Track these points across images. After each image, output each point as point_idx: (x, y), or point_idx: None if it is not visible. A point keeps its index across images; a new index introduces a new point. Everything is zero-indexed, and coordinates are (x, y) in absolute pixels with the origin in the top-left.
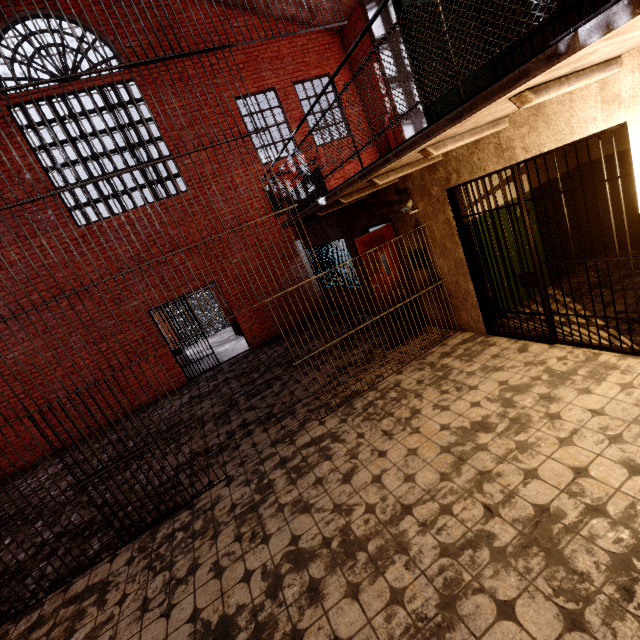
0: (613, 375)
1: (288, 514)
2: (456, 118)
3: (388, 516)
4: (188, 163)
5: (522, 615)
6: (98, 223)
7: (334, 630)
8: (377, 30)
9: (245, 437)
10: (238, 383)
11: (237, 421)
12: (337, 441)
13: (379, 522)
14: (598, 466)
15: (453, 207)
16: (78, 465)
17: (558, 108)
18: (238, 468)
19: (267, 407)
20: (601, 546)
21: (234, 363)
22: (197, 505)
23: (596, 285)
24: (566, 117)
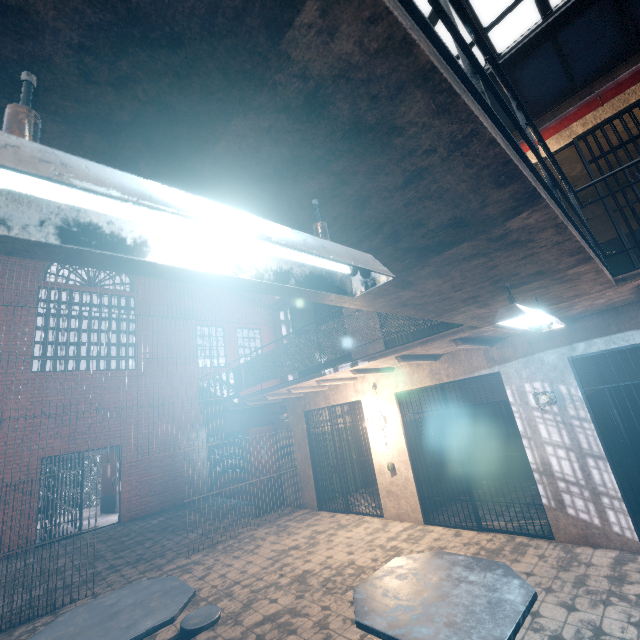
0: (365, 524)
1: None
2: (298, 382)
3: (225, 587)
4: (145, 352)
5: (280, 600)
6: (50, 373)
7: (179, 628)
8: (284, 333)
9: (113, 573)
10: (104, 544)
11: (104, 565)
12: (199, 564)
13: (218, 590)
14: (338, 554)
15: (306, 421)
16: None
17: (343, 388)
18: (105, 588)
19: (137, 555)
20: (323, 576)
21: (99, 532)
22: (61, 611)
23: None
24: (345, 392)
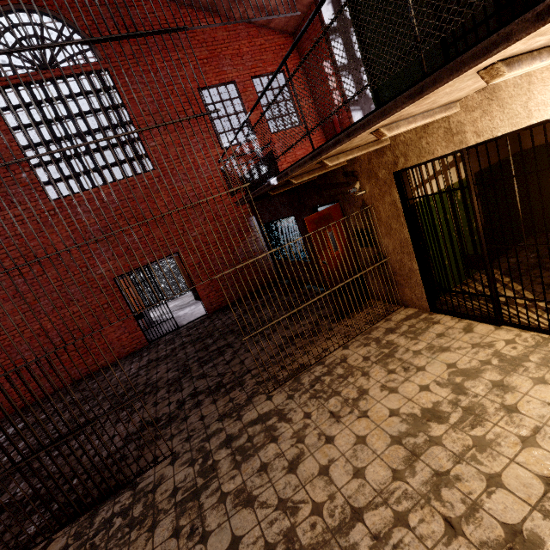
0: None
1: (230, 507)
2: (416, 94)
3: (337, 521)
4: (154, 145)
5: None
6: (69, 197)
7: None
8: (329, 20)
9: (194, 408)
10: (193, 348)
11: (188, 389)
12: (284, 420)
13: (327, 528)
14: None
15: (399, 189)
16: (14, 446)
17: (514, 91)
18: (184, 443)
19: (218, 376)
20: None
21: (191, 327)
22: (139, 485)
23: (533, 266)
24: (523, 100)
